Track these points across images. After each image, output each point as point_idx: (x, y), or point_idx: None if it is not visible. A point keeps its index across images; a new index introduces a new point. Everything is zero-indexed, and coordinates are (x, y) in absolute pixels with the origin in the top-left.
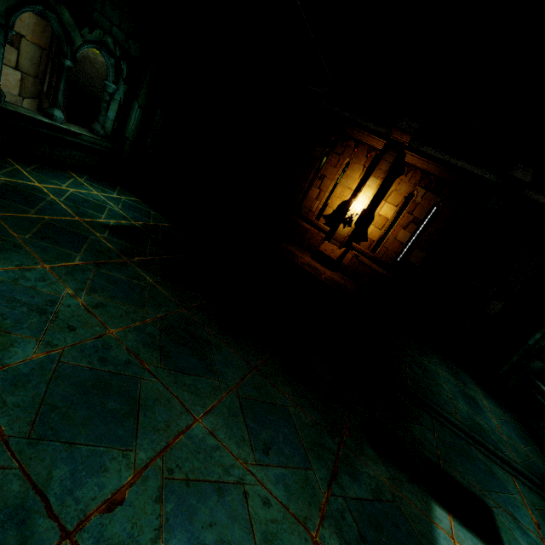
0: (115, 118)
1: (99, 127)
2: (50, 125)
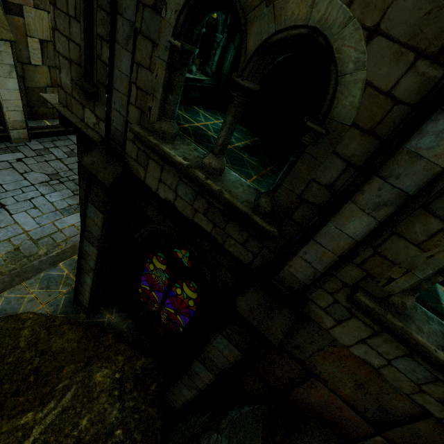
0: (217, 60)
1: (209, 70)
2: (192, 79)
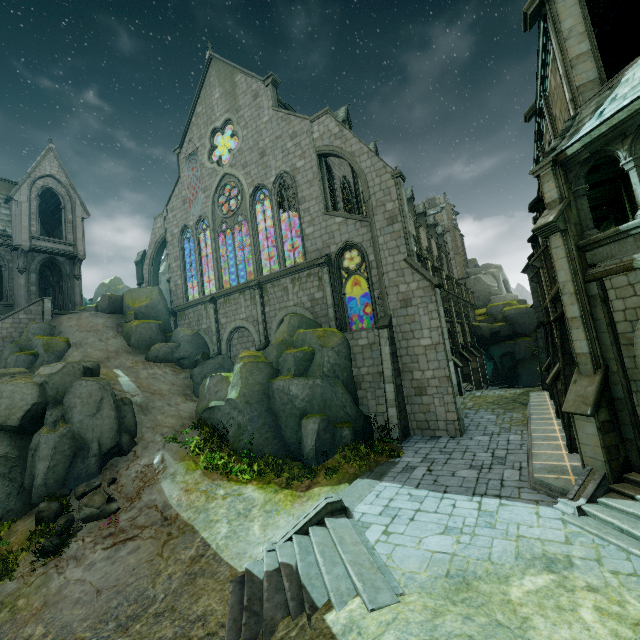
0: None
1: None
2: None
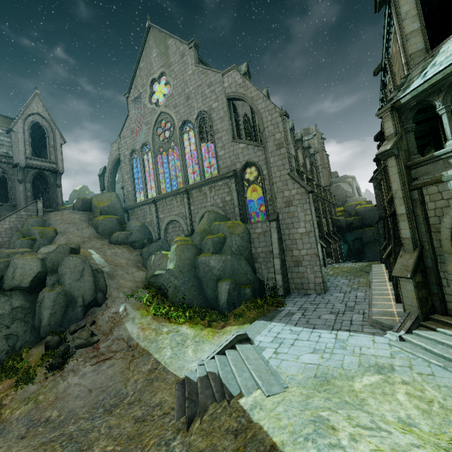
0: None
1: None
2: None
